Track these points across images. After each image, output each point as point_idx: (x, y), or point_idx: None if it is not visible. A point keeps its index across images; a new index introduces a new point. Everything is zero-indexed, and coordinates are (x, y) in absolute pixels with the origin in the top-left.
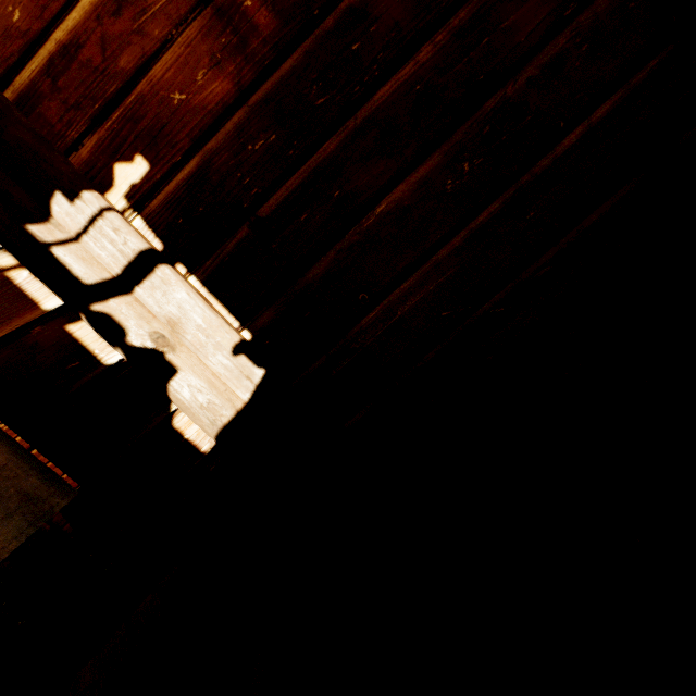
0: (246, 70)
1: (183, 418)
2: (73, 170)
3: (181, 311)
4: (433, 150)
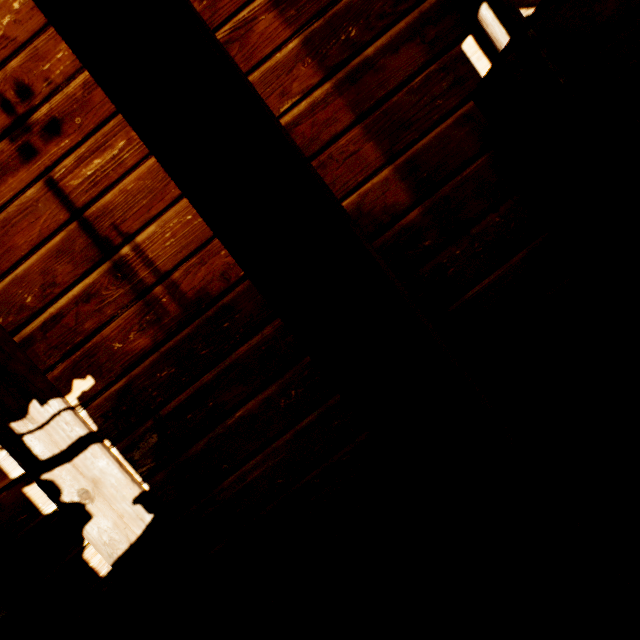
0: (160, 333)
1: (91, 549)
2: (47, 385)
3: (102, 474)
4: (272, 382)
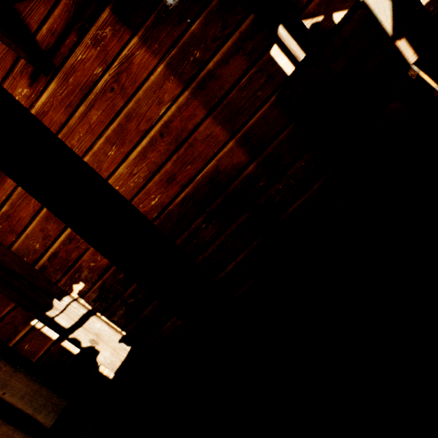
0: None
1: (103, 367)
2: (59, 290)
3: (99, 330)
4: None
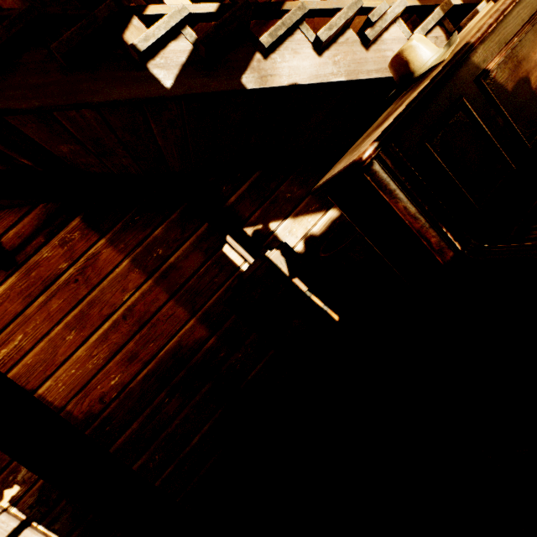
0: None
1: None
2: None
3: None
4: (143, 454)
